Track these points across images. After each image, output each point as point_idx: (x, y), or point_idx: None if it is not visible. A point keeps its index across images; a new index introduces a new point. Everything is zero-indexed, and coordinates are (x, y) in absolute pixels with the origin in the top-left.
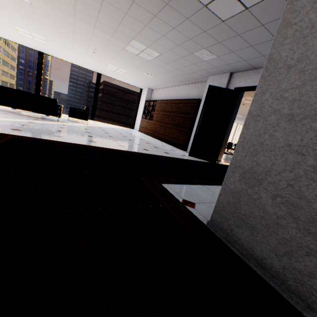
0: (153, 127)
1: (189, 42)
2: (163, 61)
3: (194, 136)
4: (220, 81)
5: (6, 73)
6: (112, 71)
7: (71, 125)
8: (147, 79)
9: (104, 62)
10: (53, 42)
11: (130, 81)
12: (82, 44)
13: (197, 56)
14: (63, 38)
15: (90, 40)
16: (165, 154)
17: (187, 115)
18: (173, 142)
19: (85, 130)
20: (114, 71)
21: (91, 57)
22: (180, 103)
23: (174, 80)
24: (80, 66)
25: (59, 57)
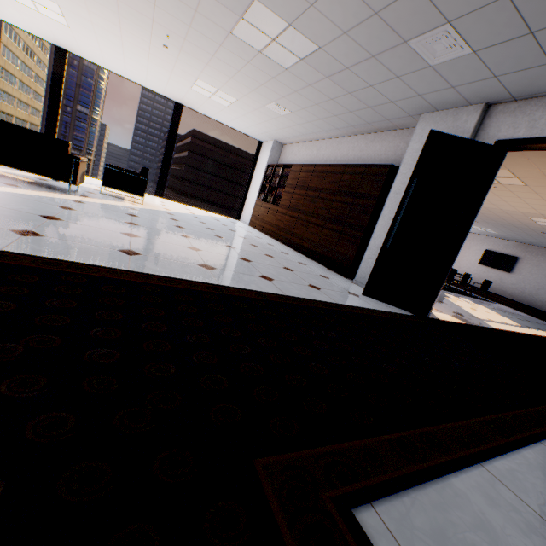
0: (280, 219)
1: (409, 1)
2: (321, 68)
3: (382, 250)
4: (453, 124)
5: (25, 104)
6: (204, 98)
7: (99, 204)
8: (276, 119)
9: (188, 75)
10: (78, 19)
11: (240, 125)
12: (138, 21)
13: (415, 50)
14: (96, 4)
15: (155, 8)
16: (314, 293)
17: (360, 200)
18: (322, 256)
19: (130, 217)
20: (208, 98)
21: (161, 60)
22: (343, 173)
23: (334, 124)
24: (142, 84)
25: (98, 63)
